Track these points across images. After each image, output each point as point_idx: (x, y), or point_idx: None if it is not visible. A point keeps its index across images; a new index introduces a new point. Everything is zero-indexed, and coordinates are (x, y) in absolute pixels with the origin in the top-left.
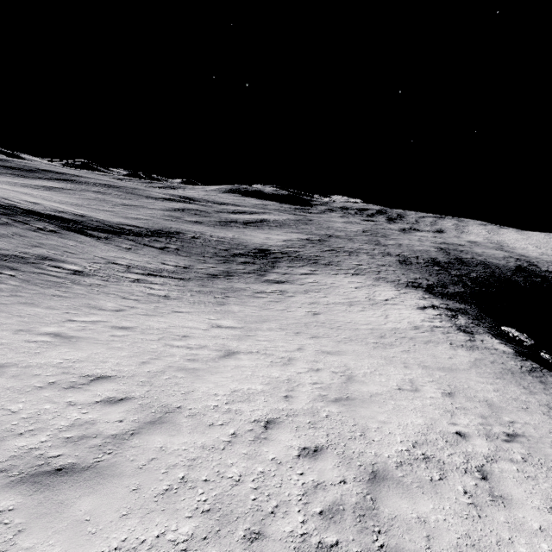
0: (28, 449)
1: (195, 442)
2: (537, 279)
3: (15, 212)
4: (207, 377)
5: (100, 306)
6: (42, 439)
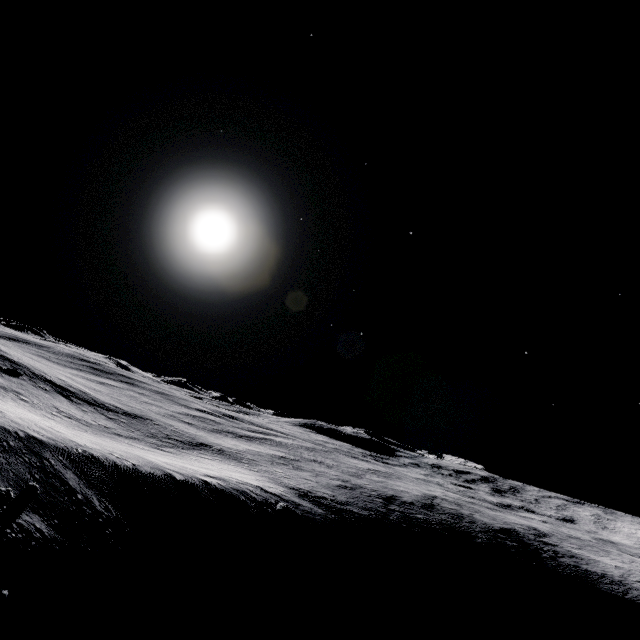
0: None
1: None
2: (512, 542)
3: (39, 378)
4: None
5: (5, 401)
6: None
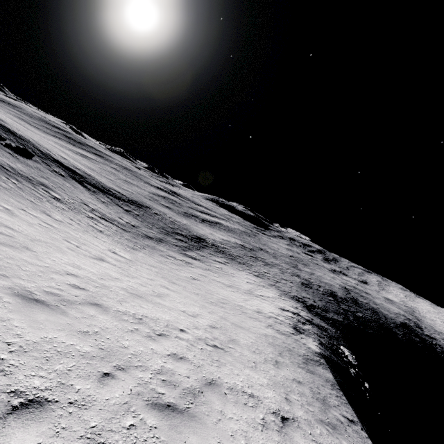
0: None
1: (22, 257)
2: (416, 338)
3: (48, 158)
4: (69, 255)
5: (50, 215)
6: None
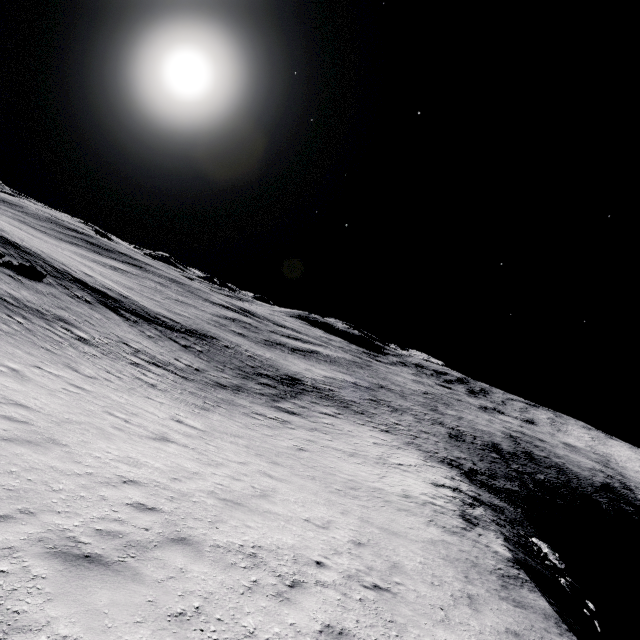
0: None
1: (49, 463)
2: (628, 506)
3: (65, 277)
4: (117, 442)
5: (78, 369)
6: None
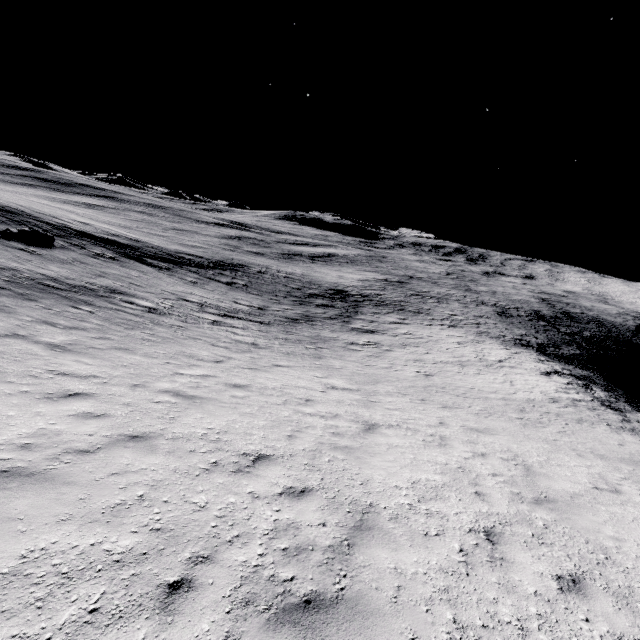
0: (254, 567)
1: (428, 562)
2: None
3: (69, 234)
4: (369, 460)
5: (196, 355)
6: (258, 551)
